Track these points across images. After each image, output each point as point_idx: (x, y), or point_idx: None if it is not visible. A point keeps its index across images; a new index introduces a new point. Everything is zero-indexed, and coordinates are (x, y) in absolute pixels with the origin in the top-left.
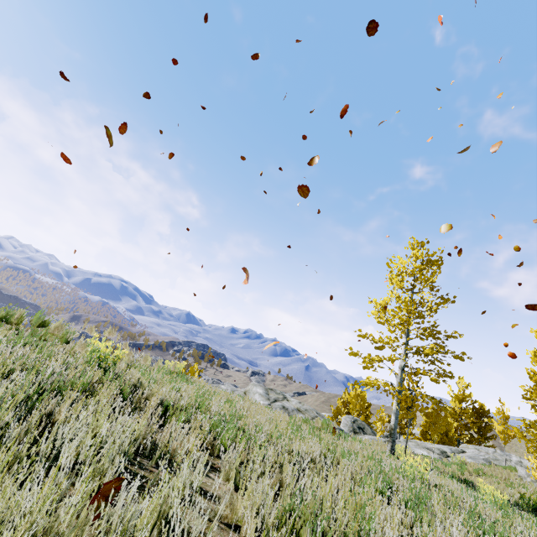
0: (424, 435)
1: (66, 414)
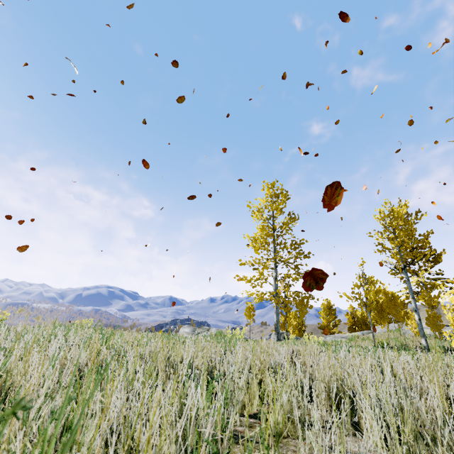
0: (350, 330)
1: None
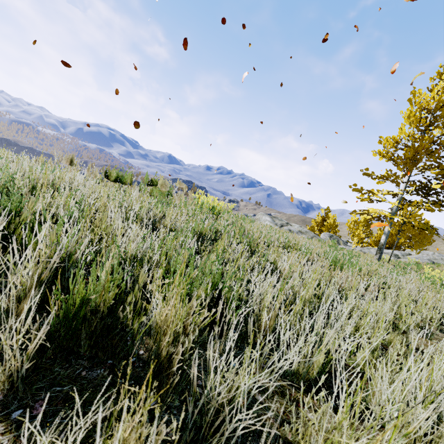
0: (377, 243)
1: (289, 272)
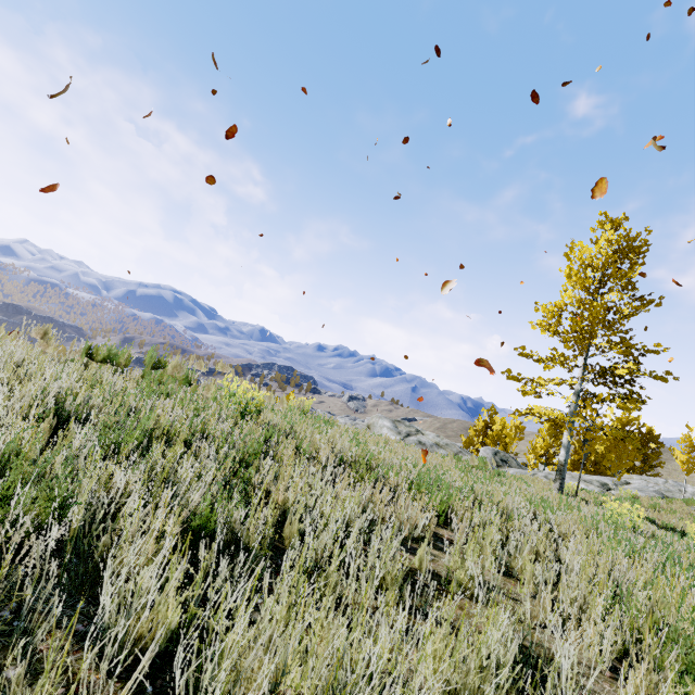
0: (576, 465)
1: (285, 494)
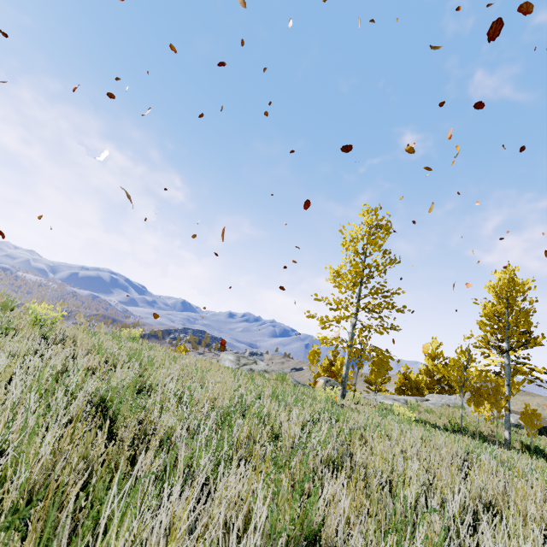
0: (398, 390)
1: None
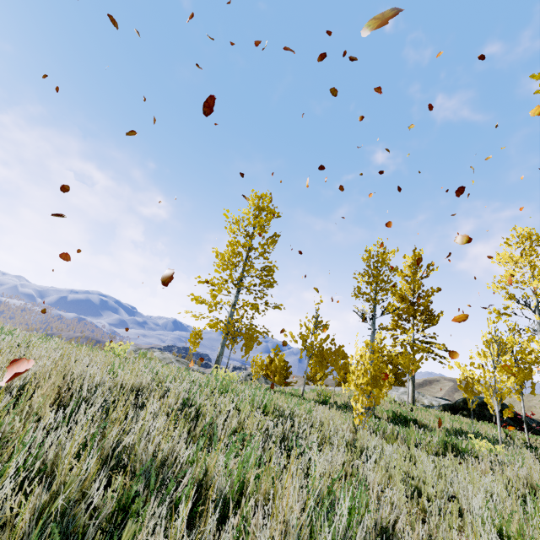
0: (338, 385)
1: None
